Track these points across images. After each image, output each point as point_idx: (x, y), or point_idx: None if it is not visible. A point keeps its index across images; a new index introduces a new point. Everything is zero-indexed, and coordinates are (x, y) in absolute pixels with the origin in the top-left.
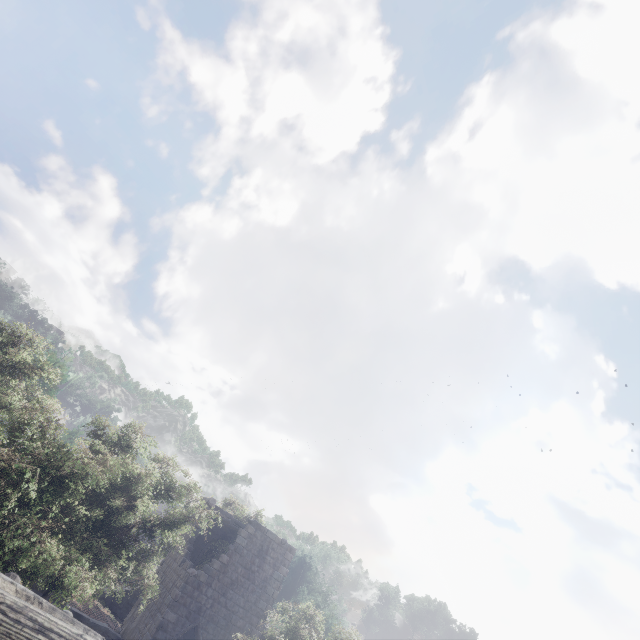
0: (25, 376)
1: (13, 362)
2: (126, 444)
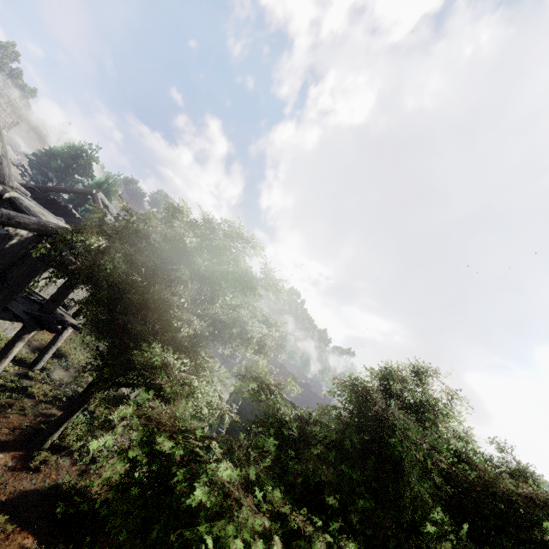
0: (248, 291)
1: (233, 273)
2: (432, 408)
